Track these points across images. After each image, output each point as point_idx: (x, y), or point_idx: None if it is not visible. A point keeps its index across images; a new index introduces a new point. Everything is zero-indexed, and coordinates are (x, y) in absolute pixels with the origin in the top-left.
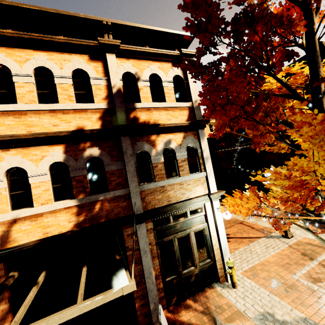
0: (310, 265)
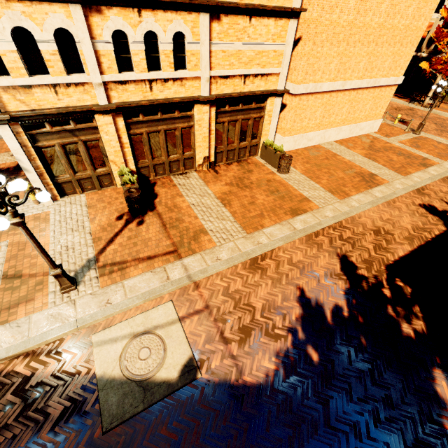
0: (0, 265)
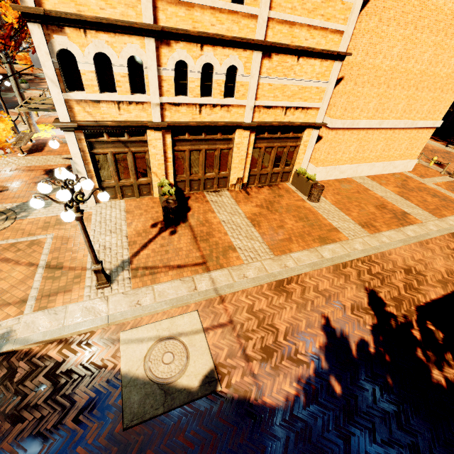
0: (45, 255)
